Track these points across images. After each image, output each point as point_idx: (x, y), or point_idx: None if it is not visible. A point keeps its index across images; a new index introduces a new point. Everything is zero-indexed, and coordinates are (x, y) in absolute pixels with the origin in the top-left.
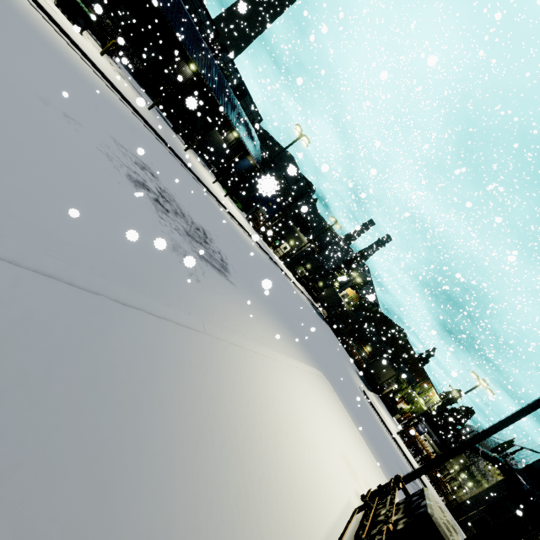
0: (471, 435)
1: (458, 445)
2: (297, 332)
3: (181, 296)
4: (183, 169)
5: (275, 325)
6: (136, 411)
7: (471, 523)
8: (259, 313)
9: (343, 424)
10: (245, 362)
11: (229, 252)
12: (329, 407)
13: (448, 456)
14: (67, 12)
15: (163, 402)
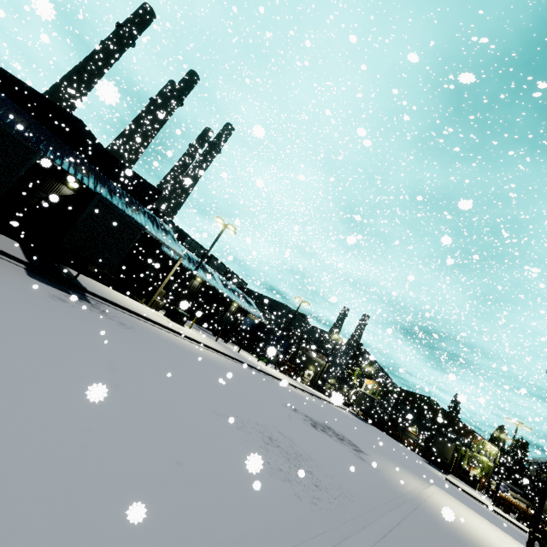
0: (541, 469)
1: (542, 496)
2: (394, 459)
3: (394, 486)
4: (261, 374)
5: (394, 466)
6: (464, 541)
7: None
8: (388, 465)
9: (477, 517)
10: (437, 506)
11: (335, 427)
12: (463, 509)
13: (542, 505)
14: (177, 320)
15: (460, 535)
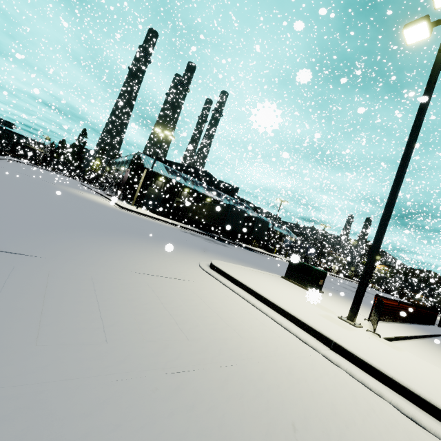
0: None
1: None
2: None
3: None
4: None
5: None
6: None
7: None
8: None
9: None
10: None
11: None
12: None
13: None
14: (270, 252)
15: None
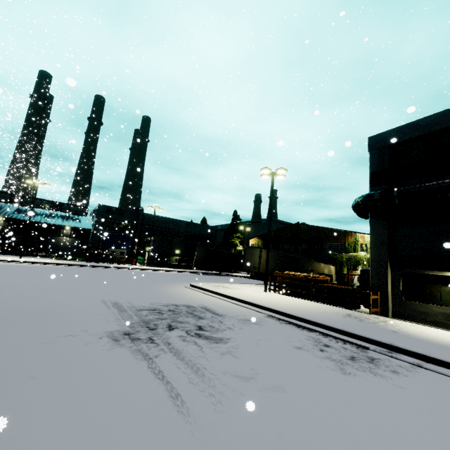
0: None
1: None
2: None
3: None
4: None
5: None
6: None
7: (404, 299)
8: None
9: None
10: None
11: None
12: None
13: None
14: None
15: None
